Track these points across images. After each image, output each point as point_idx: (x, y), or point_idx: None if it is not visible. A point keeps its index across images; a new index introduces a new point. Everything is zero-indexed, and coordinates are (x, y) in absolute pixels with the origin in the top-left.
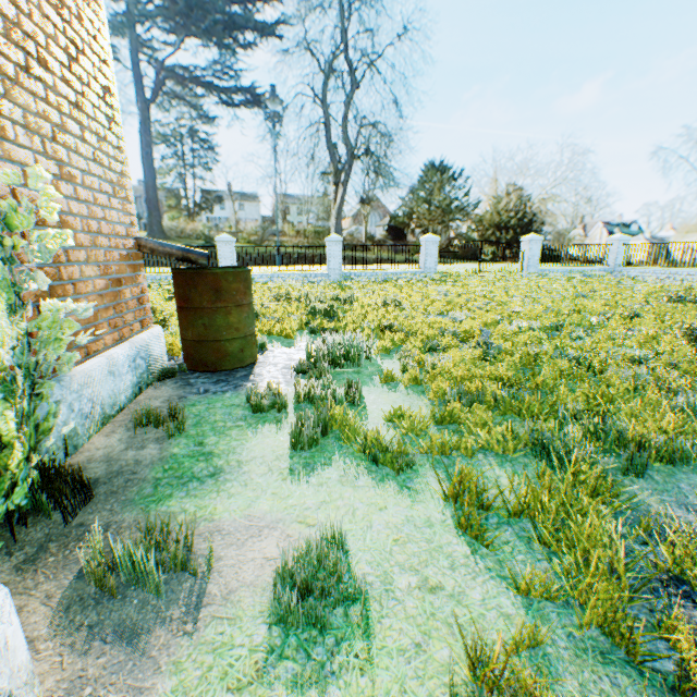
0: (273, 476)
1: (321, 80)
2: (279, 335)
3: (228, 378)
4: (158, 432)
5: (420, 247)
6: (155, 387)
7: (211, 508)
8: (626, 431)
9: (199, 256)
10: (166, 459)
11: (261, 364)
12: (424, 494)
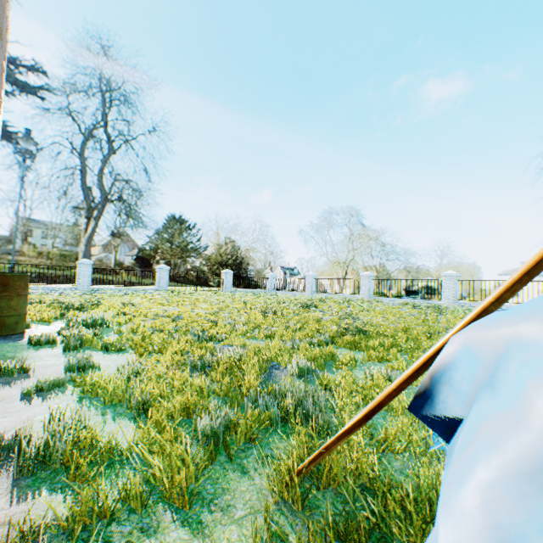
0: (56, 357)
1: (83, 145)
2: (39, 321)
3: (6, 338)
4: None
5: (157, 272)
6: None
7: (25, 365)
8: (209, 333)
9: None
10: None
11: (30, 332)
12: (127, 354)
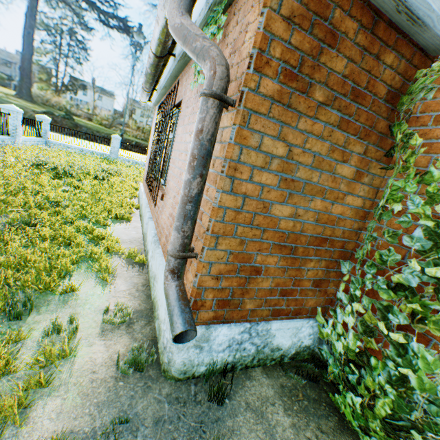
0: None
1: None
2: None
3: None
4: None
5: None
6: None
7: None
8: None
9: None
10: None
11: None
12: None
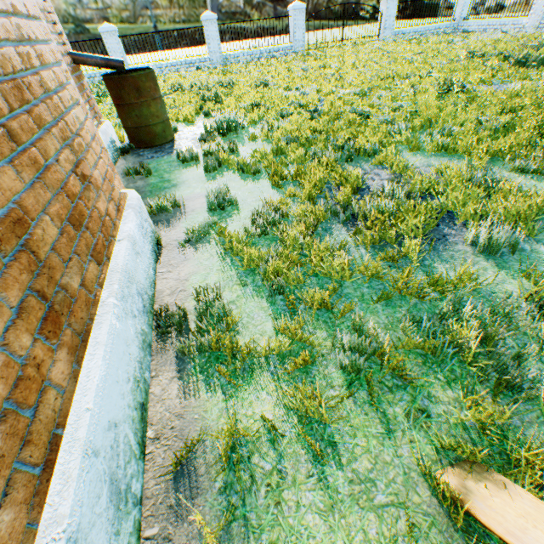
0: (200, 183)
1: None
2: (183, 121)
3: (161, 150)
4: (139, 177)
5: (289, 18)
6: (122, 159)
7: (178, 195)
8: (355, 145)
9: (117, 64)
10: (149, 185)
11: (178, 140)
12: (262, 180)
